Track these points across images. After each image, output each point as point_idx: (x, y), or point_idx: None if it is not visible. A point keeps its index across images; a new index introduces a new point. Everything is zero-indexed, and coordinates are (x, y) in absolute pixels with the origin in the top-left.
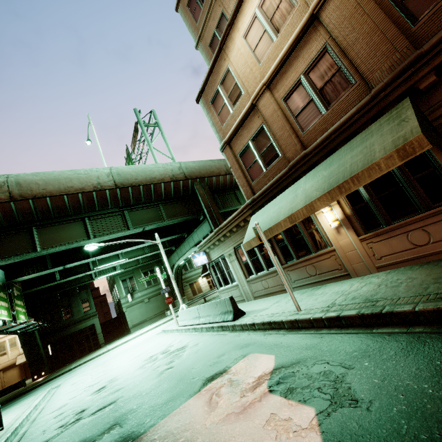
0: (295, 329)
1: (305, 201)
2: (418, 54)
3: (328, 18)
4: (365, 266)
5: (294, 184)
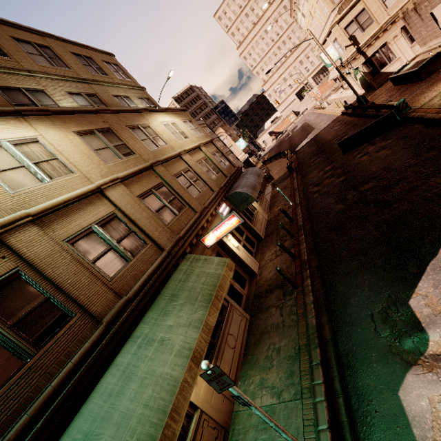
0: (342, 440)
1: (195, 326)
2: (179, 236)
3: (113, 197)
4: (228, 400)
5: (131, 342)
